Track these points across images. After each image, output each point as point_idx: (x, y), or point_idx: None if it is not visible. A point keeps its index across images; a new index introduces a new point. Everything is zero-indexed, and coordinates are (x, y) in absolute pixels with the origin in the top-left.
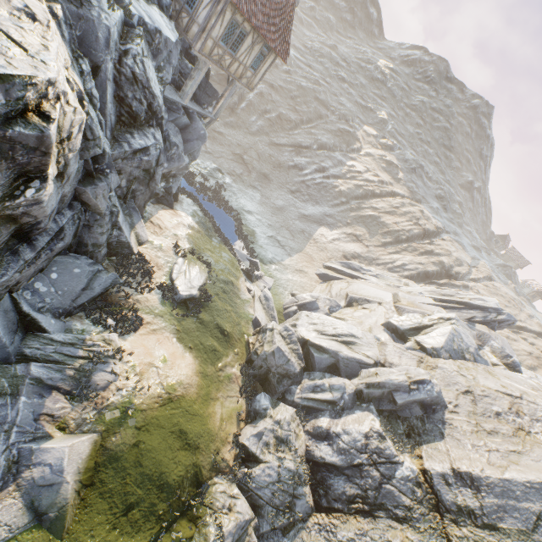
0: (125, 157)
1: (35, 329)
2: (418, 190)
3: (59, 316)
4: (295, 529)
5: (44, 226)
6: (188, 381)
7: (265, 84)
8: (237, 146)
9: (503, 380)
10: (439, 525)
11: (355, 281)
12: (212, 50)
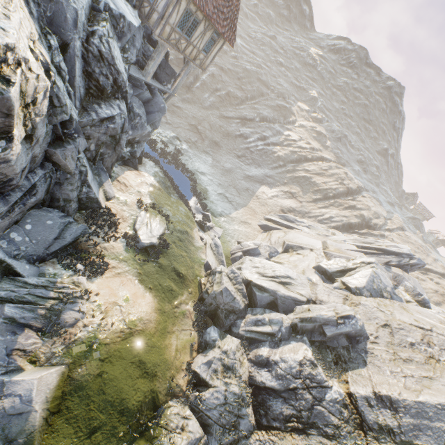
0: (93, 125)
1: (10, 274)
2: (343, 156)
3: (34, 262)
4: None
5: (16, 183)
6: (147, 317)
7: (216, 67)
8: (193, 119)
9: (415, 315)
10: (363, 442)
11: (290, 231)
12: (170, 35)
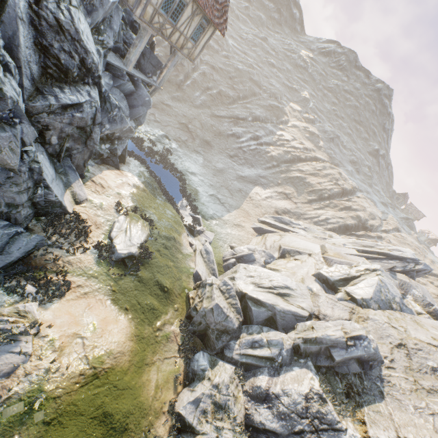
0: (52, 112)
1: None
2: (336, 156)
3: None
4: None
5: None
6: (119, 349)
7: (207, 65)
8: (183, 117)
9: (432, 331)
10: None
11: (286, 234)
12: (152, 17)
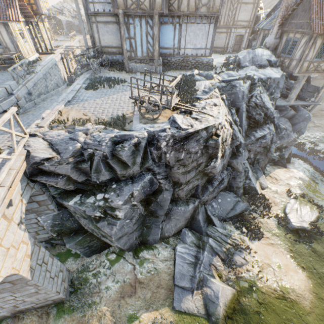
0: (252, 143)
1: (211, 223)
2: None
3: (220, 220)
4: None
5: (216, 177)
6: (300, 292)
7: None
8: None
9: None
10: None
11: None
12: (307, 67)
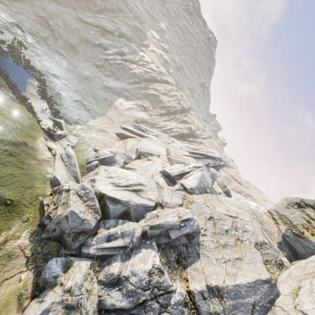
0: None
1: None
2: (180, 83)
3: None
4: None
5: None
6: None
7: None
8: (41, 9)
9: (226, 205)
10: None
11: (143, 139)
12: None
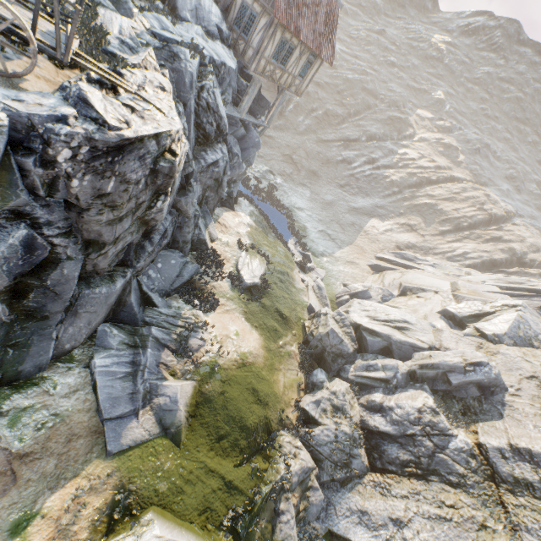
0: (202, 171)
1: (150, 304)
2: (483, 172)
3: (163, 296)
4: (352, 483)
5: (158, 228)
6: (256, 352)
7: (311, 83)
8: (286, 148)
9: None
10: (494, 493)
11: (409, 271)
12: (264, 68)
